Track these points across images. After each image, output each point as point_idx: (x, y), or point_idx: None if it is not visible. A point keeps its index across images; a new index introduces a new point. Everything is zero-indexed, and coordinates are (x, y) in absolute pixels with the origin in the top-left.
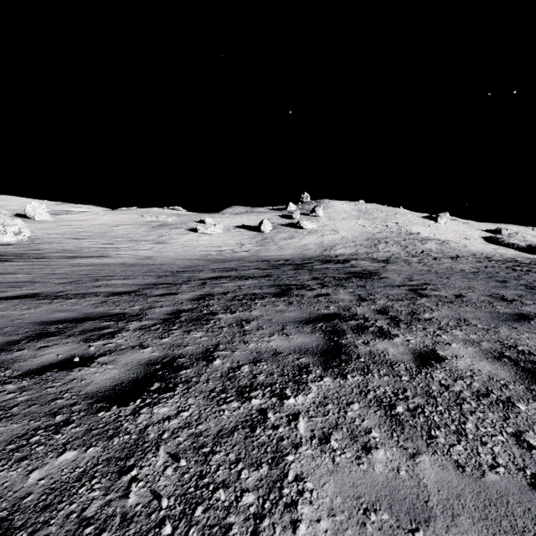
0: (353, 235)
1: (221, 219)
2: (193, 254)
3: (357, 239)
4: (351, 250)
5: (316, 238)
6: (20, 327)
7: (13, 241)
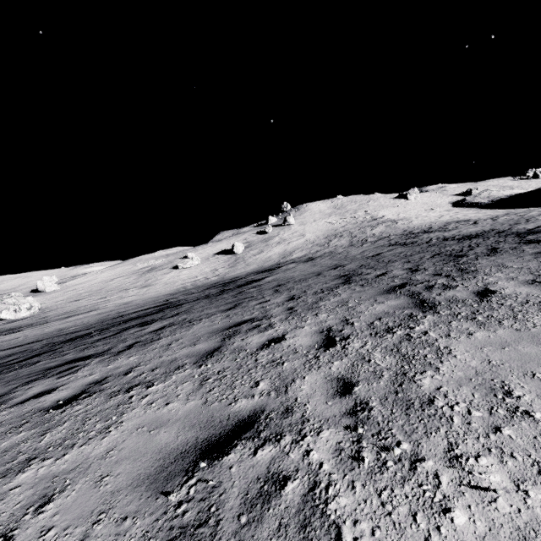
0: (316, 236)
1: (203, 249)
2: (170, 289)
3: (317, 240)
4: (305, 253)
5: (282, 247)
6: (1, 357)
7: (28, 315)
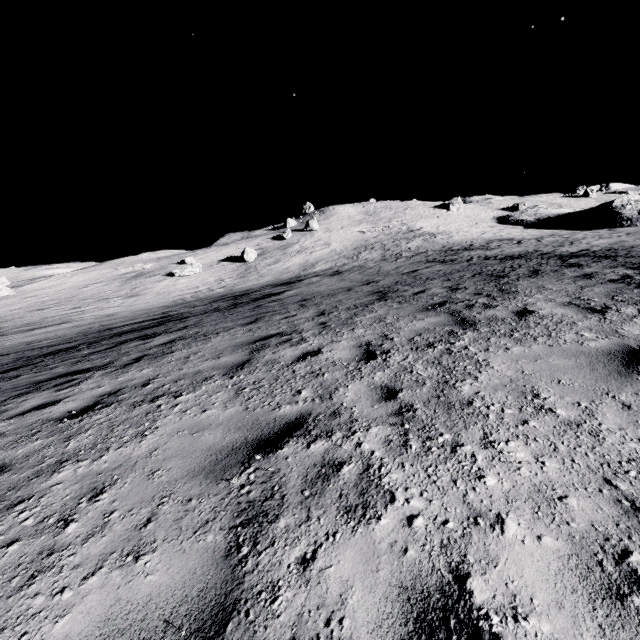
0: (343, 246)
1: (206, 254)
2: (165, 301)
3: (344, 251)
4: (330, 265)
5: (303, 257)
6: None
7: None
